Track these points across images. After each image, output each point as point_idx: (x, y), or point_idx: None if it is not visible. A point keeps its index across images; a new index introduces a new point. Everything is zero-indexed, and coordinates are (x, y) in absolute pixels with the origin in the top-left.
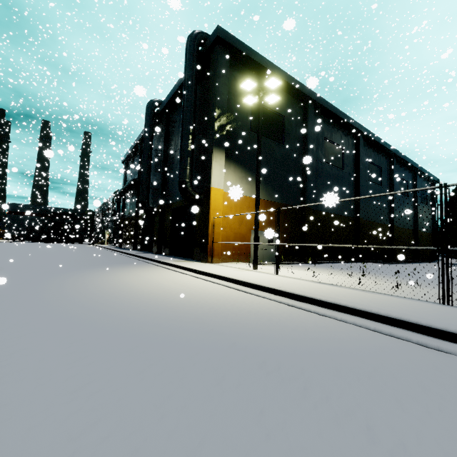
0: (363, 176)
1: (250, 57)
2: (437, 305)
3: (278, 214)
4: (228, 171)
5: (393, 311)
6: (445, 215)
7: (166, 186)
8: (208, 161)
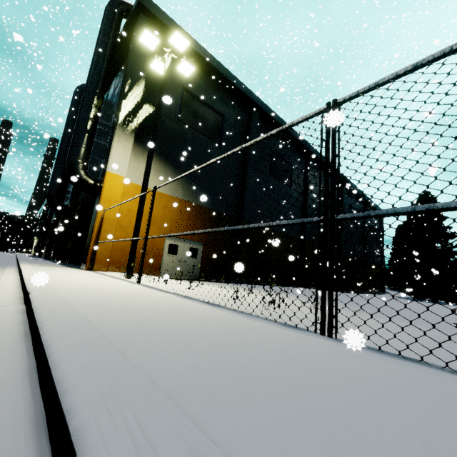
0: (311, 197)
1: None
2: (306, 336)
3: (153, 196)
4: (140, 159)
5: (101, 352)
6: (333, 155)
7: None
8: (110, 140)
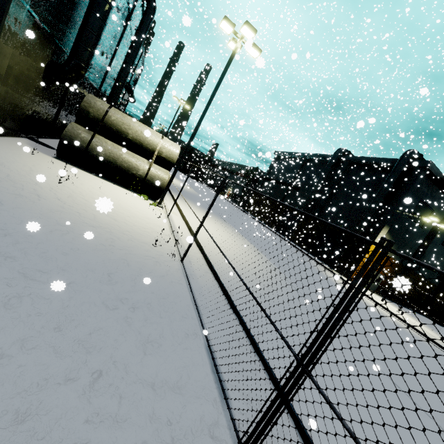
0: None
1: (438, 179)
2: None
3: (413, 289)
4: None
5: None
6: None
7: (323, 208)
8: (377, 229)
